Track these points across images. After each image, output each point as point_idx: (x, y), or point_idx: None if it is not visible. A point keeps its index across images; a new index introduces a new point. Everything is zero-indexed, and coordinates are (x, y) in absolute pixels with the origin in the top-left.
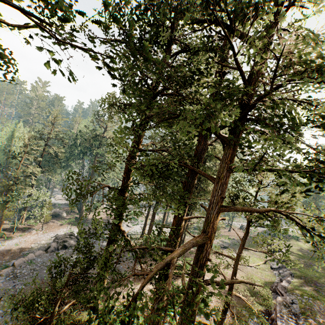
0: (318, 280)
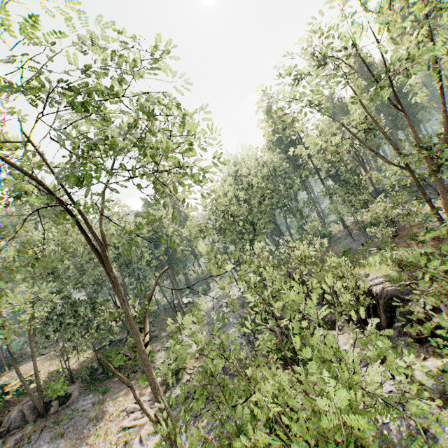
0: None
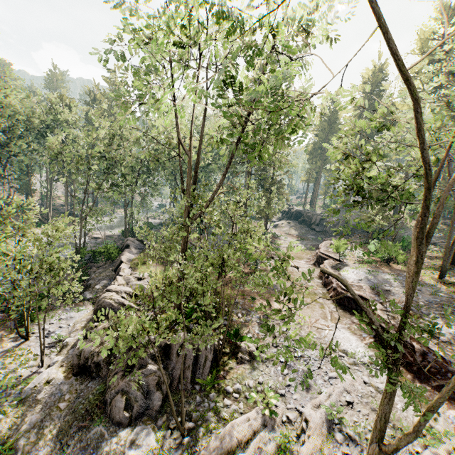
0: None
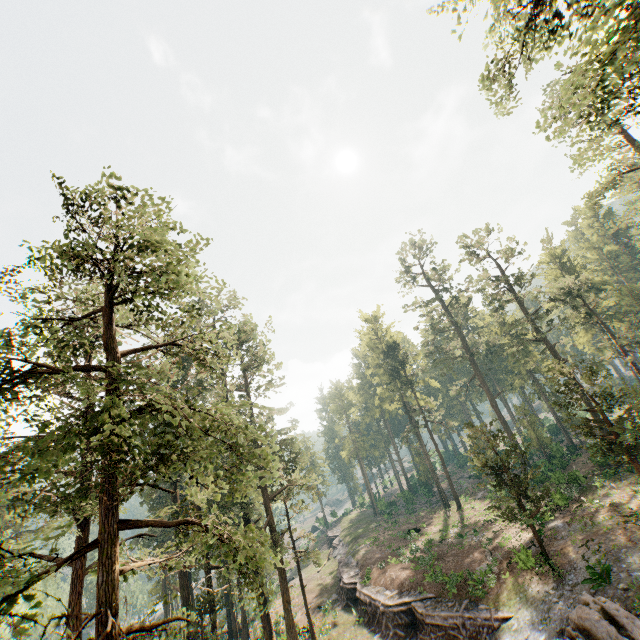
0: (363, 532)
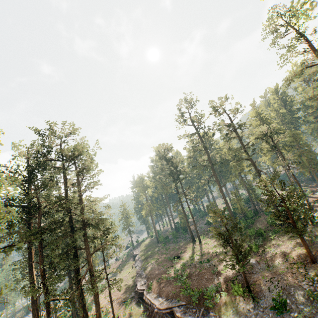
0: (151, 254)
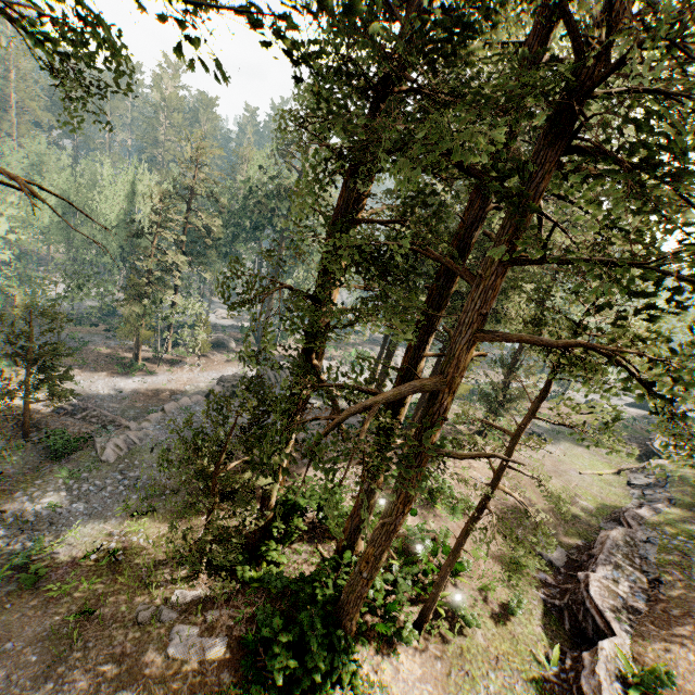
0: None
